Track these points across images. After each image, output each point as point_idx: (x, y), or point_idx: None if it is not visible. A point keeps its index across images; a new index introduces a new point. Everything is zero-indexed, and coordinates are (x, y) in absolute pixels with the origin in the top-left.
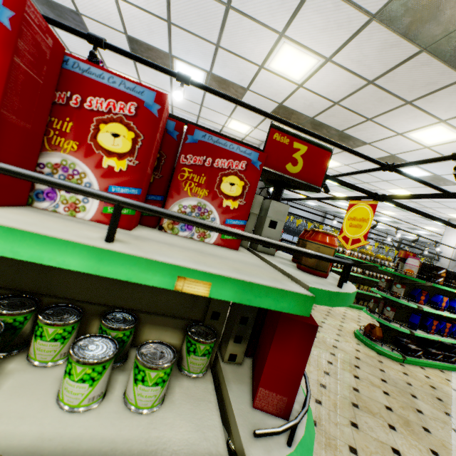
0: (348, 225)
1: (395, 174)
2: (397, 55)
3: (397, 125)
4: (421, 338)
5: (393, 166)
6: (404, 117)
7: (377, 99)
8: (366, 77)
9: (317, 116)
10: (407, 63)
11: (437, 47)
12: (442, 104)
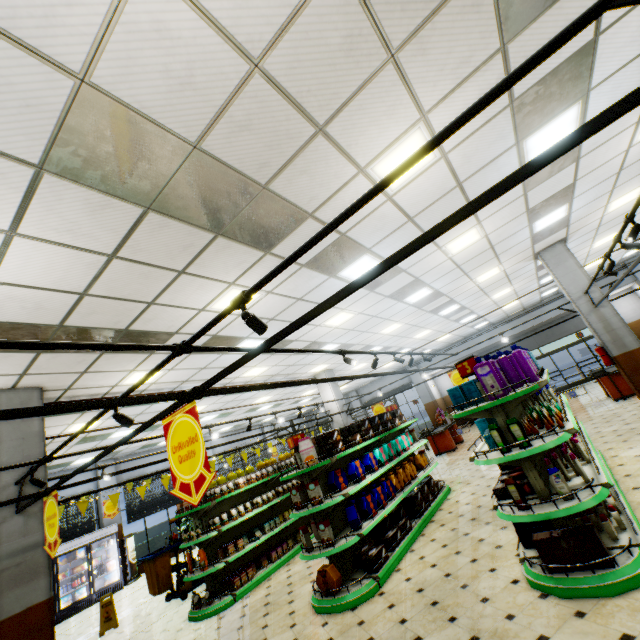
0: (178, 461)
1: (234, 355)
2: (120, 217)
3: (191, 300)
4: (373, 528)
5: (185, 344)
6: (191, 289)
7: (141, 275)
8: (100, 250)
9: (67, 320)
10: (142, 227)
11: (162, 205)
12: (217, 266)
